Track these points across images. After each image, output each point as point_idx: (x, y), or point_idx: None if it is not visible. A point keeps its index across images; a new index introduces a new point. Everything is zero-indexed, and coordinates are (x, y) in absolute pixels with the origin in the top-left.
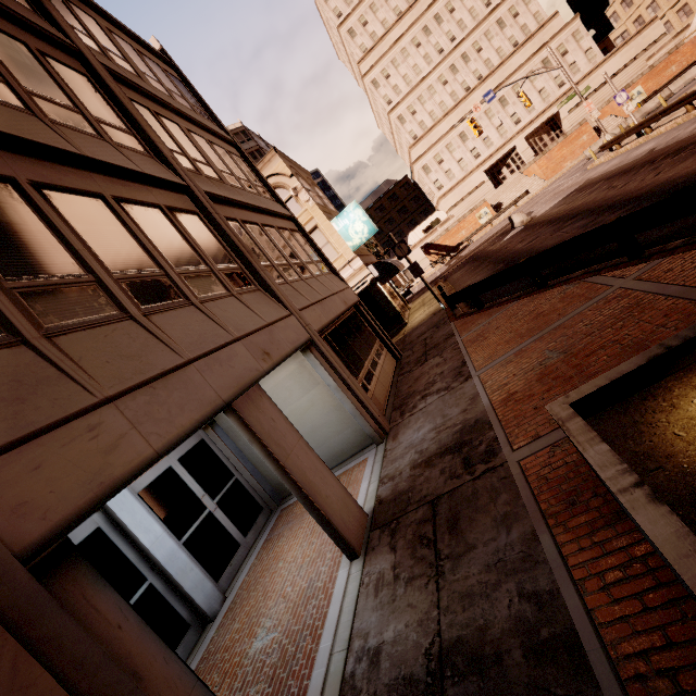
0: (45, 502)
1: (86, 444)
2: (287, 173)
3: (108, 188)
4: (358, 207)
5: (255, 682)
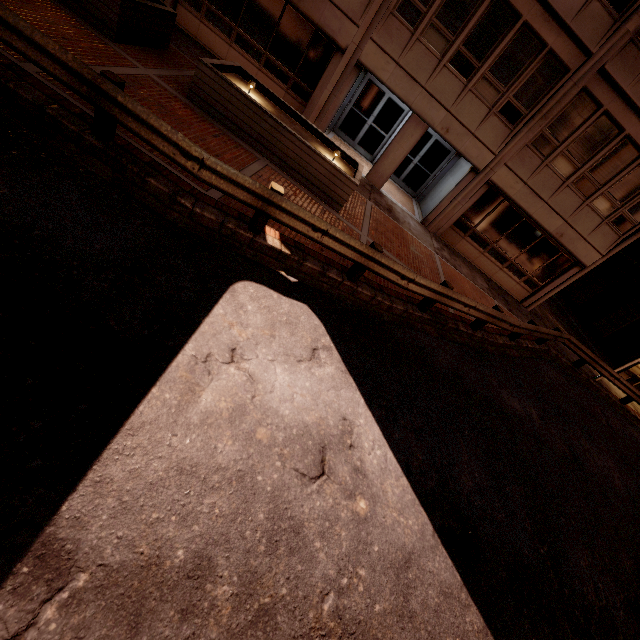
0: (368, 59)
1: (383, 63)
2: None
3: (532, 16)
4: None
5: None
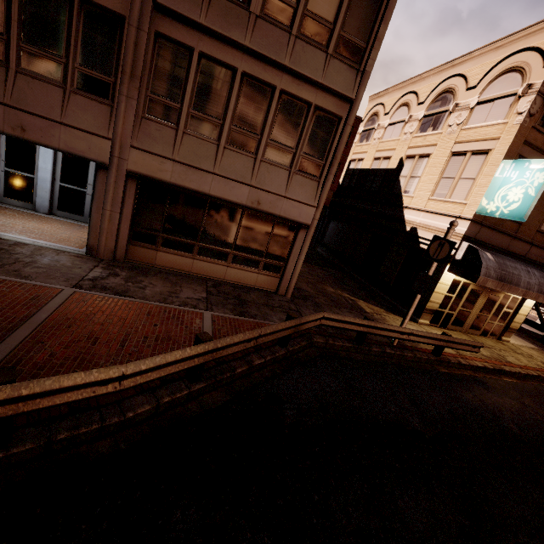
0: None
1: None
2: None
3: None
4: None
5: None
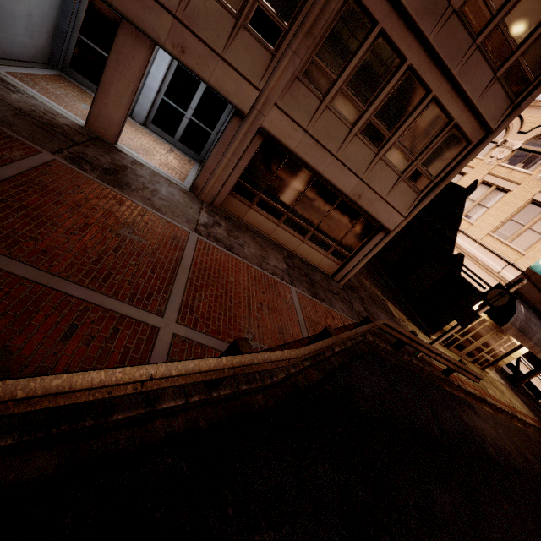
0: None
1: None
2: None
3: None
4: None
5: (63, 94)
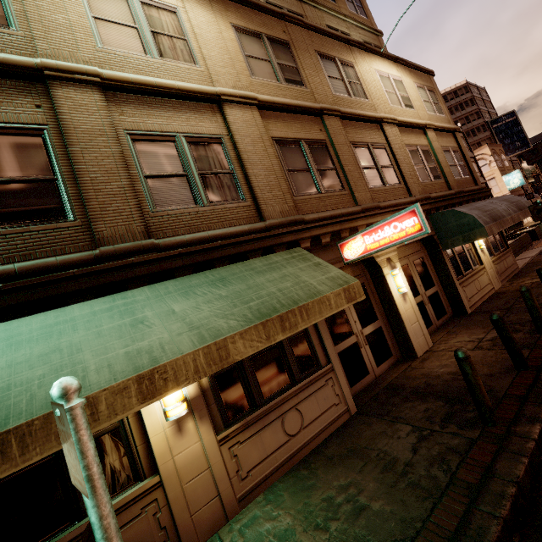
0: None
1: None
2: (489, 154)
3: None
4: (519, 172)
5: None
